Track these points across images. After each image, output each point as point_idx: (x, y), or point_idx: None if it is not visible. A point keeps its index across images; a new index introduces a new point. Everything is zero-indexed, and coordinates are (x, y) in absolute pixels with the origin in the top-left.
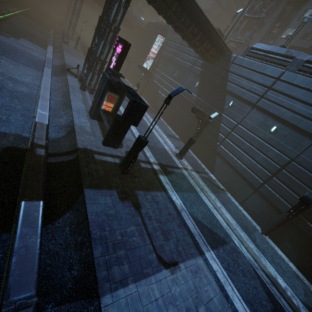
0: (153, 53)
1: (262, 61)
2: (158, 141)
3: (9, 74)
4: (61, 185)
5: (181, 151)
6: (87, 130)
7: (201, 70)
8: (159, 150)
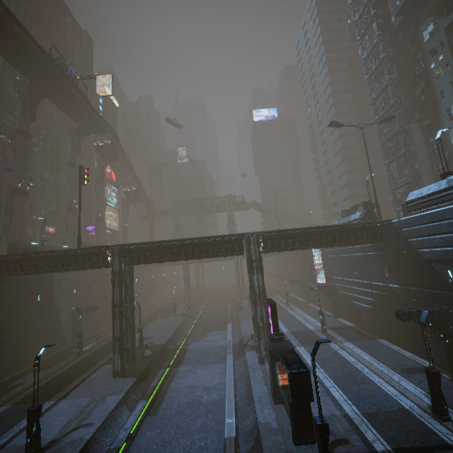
0: (319, 262)
1: (430, 207)
2: (384, 396)
3: (203, 384)
4: None
5: (433, 403)
6: (272, 427)
7: (376, 254)
8: (391, 416)
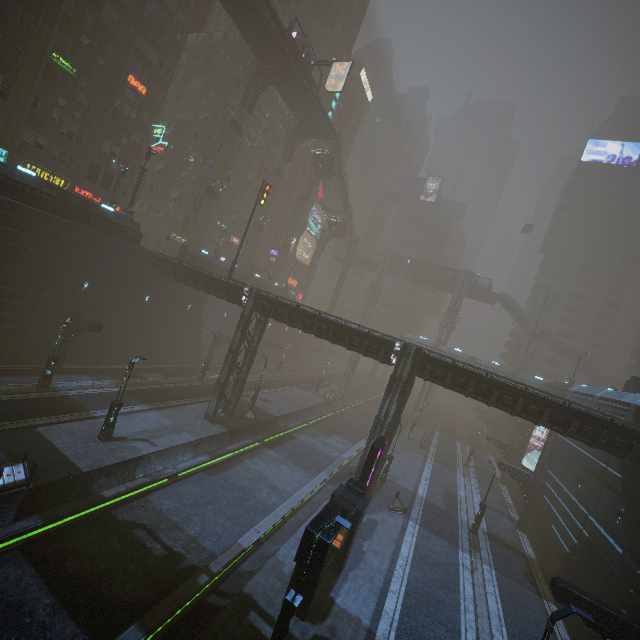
0: (545, 437)
1: None
2: None
3: (274, 482)
4: (184, 635)
5: None
6: (282, 570)
7: (620, 479)
8: None
